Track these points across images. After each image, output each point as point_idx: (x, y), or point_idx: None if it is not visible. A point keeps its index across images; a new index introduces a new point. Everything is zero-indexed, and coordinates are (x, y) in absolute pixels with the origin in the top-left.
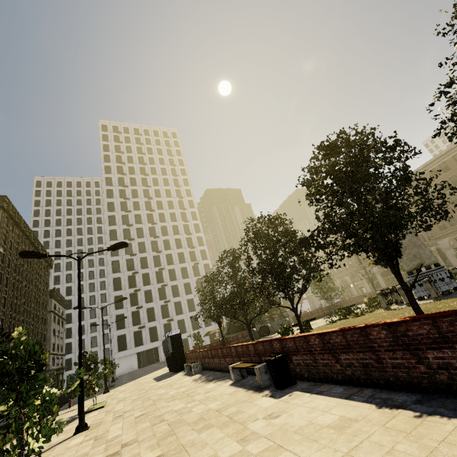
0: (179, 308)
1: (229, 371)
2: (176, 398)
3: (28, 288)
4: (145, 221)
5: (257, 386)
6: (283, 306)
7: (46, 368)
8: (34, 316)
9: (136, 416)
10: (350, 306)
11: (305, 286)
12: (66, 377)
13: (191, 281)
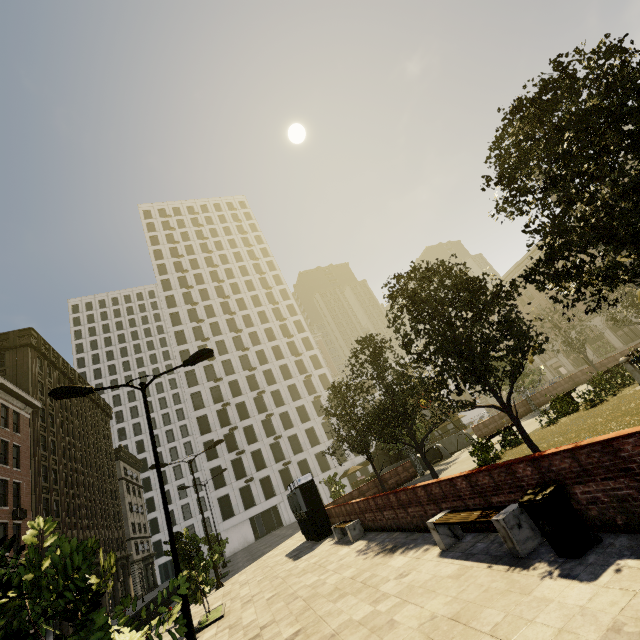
0: (296, 444)
1: (418, 529)
2: (345, 593)
3: (85, 451)
4: (225, 329)
5: (505, 555)
6: (483, 406)
7: (129, 559)
8: (100, 489)
9: (286, 638)
10: (569, 393)
11: (521, 364)
12: (157, 567)
13: (305, 403)
